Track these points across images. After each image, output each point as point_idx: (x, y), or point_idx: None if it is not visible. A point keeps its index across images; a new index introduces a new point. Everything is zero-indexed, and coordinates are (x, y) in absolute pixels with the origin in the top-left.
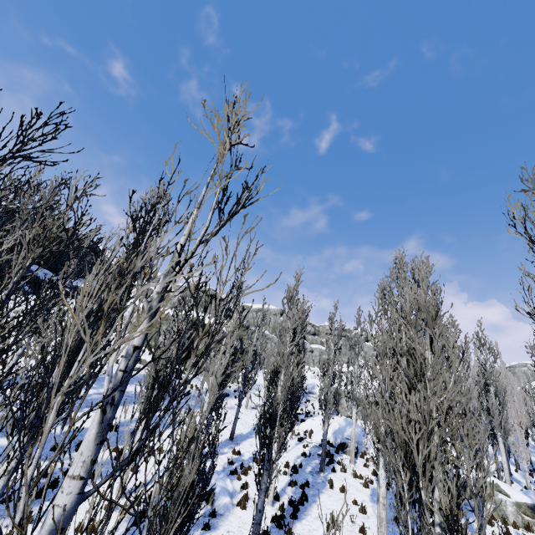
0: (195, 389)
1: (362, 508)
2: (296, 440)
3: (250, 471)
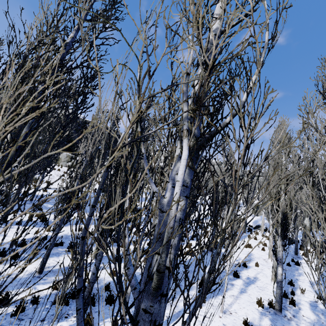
0: None
1: (264, 244)
2: None
3: (208, 229)
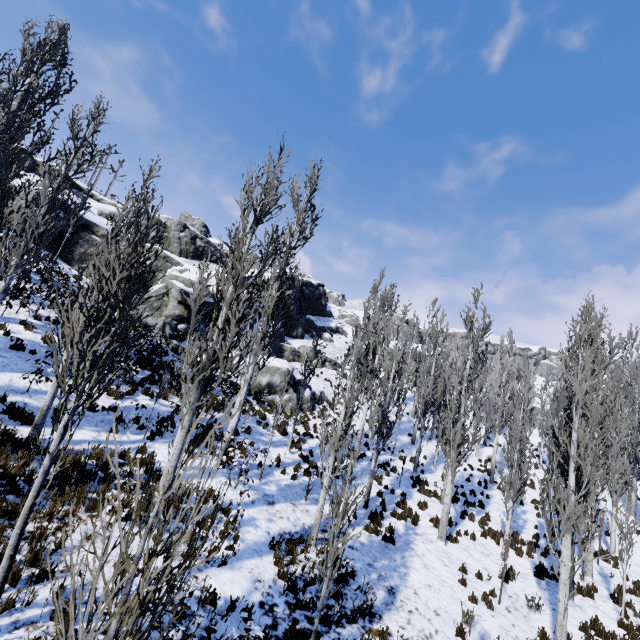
0: None
1: None
2: None
3: None
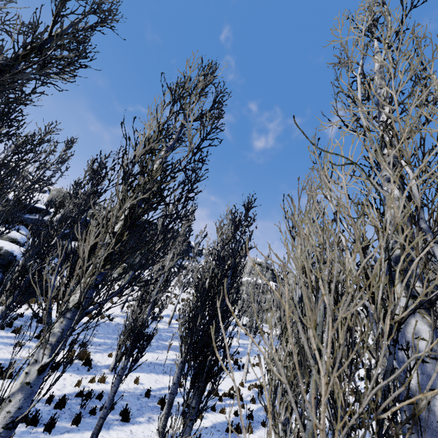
0: (266, 334)
1: None
2: (357, 379)
3: None
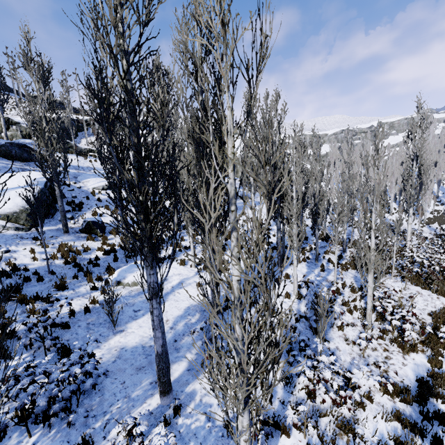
0: None
1: None
2: None
3: None
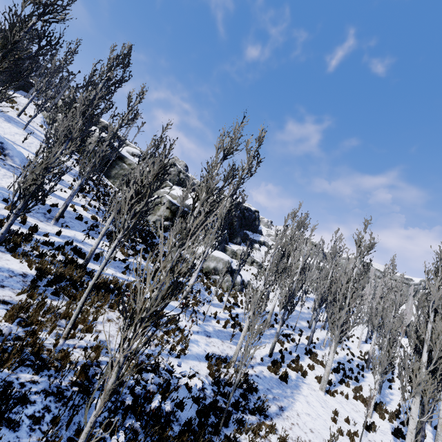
0: None
1: None
2: (398, 347)
3: None
